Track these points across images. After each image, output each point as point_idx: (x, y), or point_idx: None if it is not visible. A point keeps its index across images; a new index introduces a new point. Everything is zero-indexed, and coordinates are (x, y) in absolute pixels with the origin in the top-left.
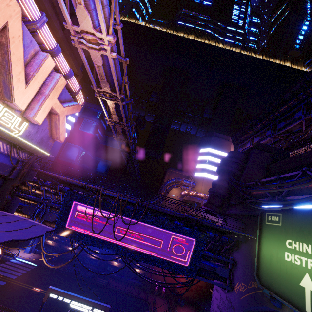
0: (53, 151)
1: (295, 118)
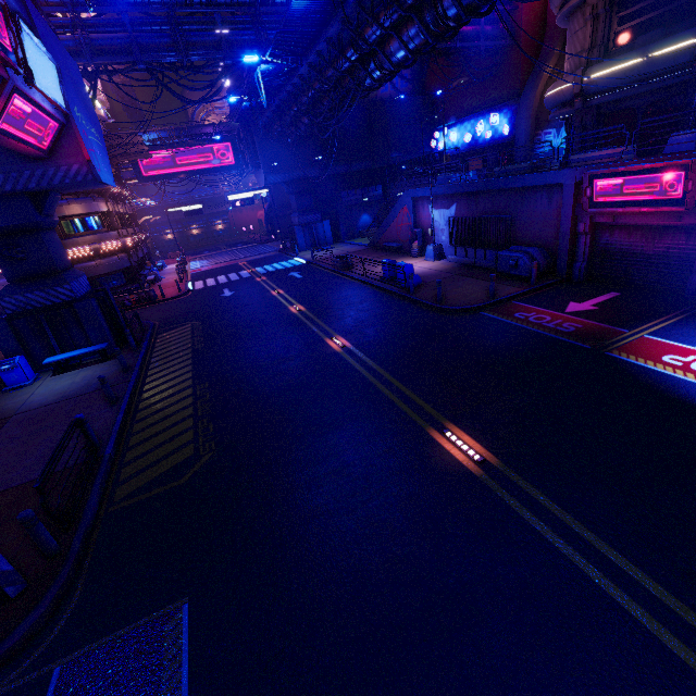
0: None
1: None
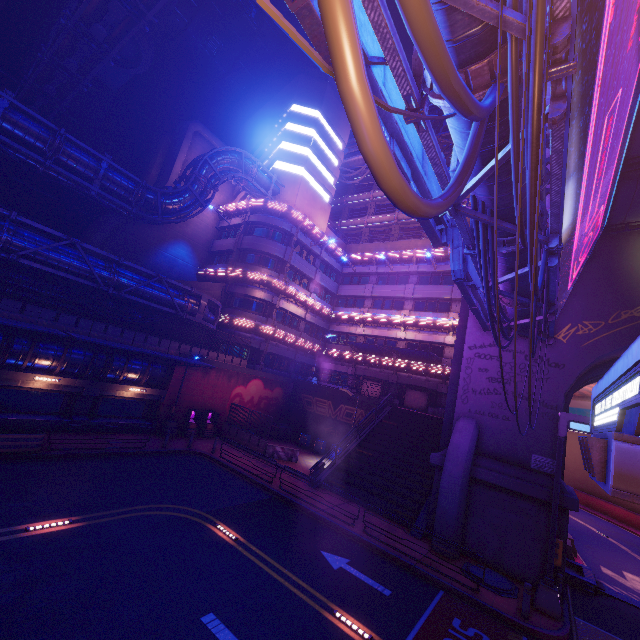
0: None
1: None
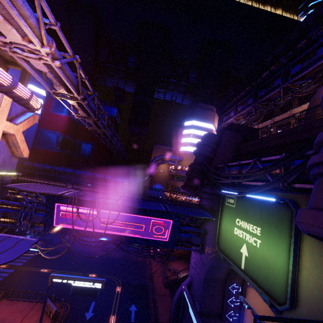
0: (27, 140)
1: (274, 86)
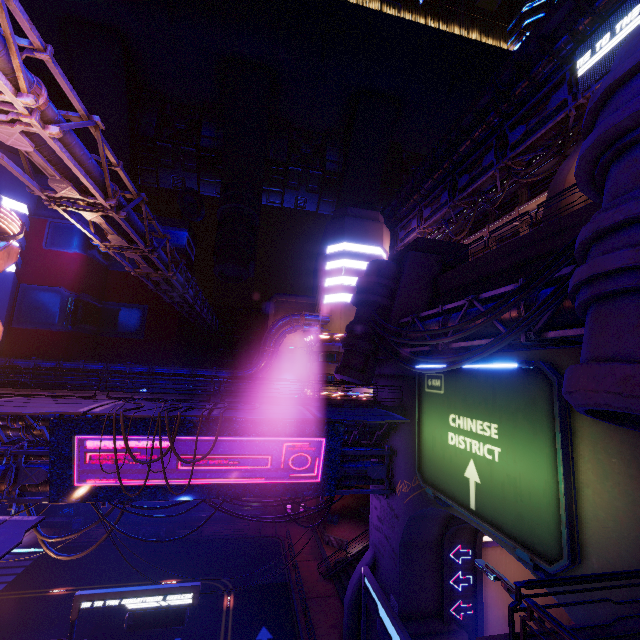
0: None
1: (484, 166)
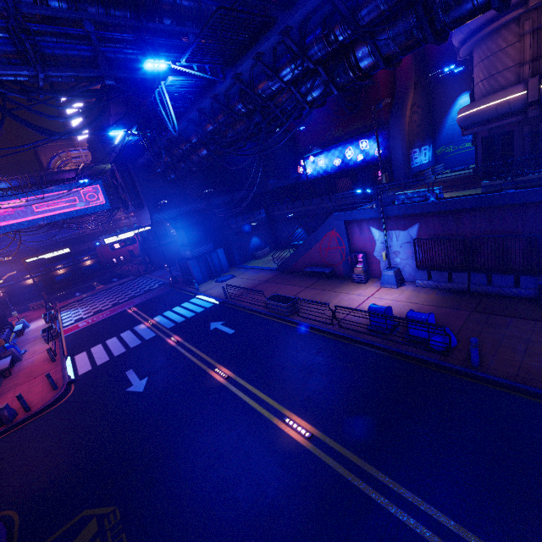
0: None
1: None
